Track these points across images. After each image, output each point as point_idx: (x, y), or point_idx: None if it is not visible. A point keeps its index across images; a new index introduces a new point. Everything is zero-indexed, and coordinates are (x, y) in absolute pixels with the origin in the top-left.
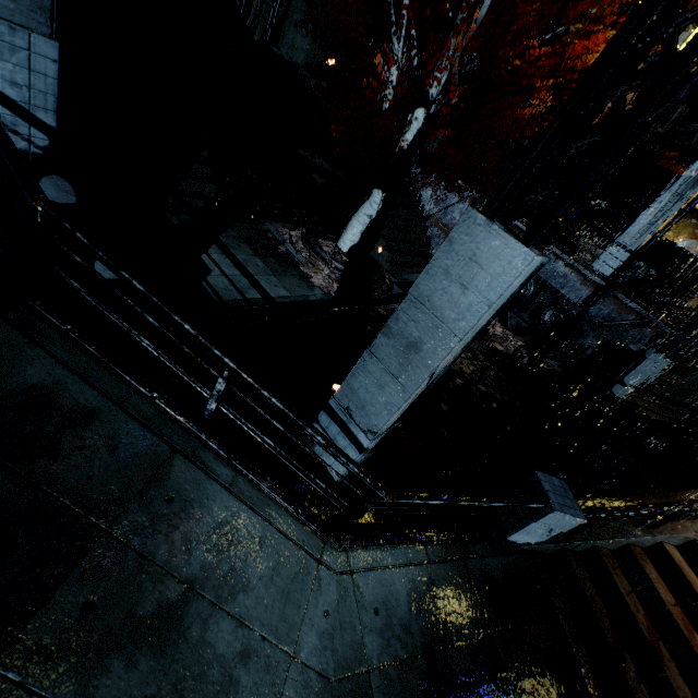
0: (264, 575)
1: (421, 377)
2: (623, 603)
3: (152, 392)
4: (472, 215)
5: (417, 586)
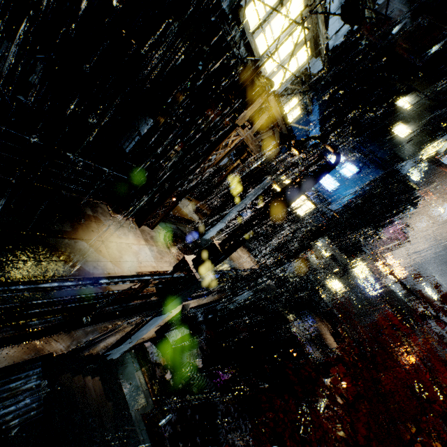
0: None
1: None
2: None
3: None
4: None
5: None
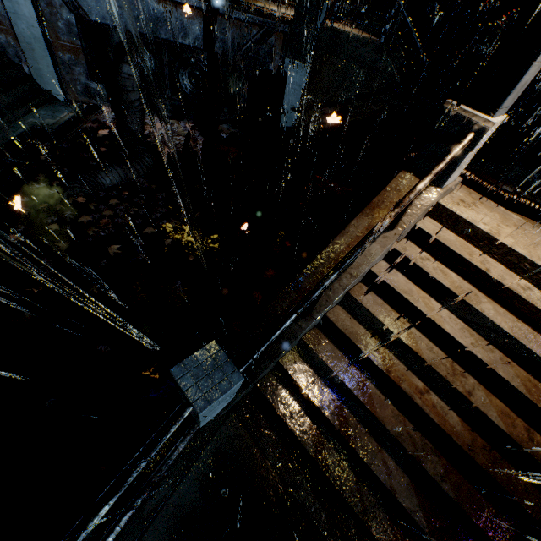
0: None
1: None
2: (313, 403)
3: None
4: None
5: None
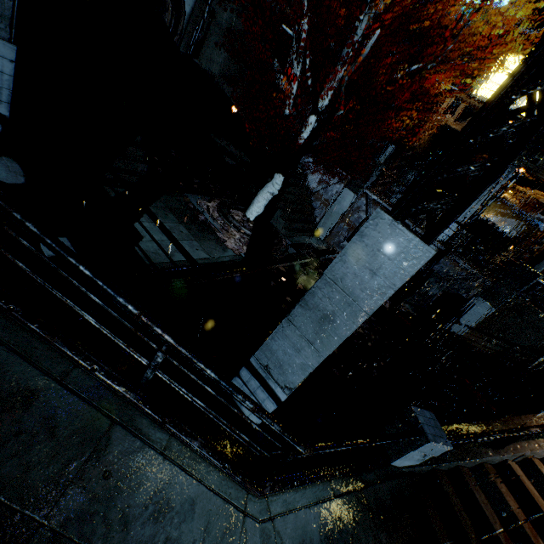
0: (196, 538)
1: (334, 345)
2: (483, 516)
3: (92, 364)
4: (380, 215)
5: (326, 522)
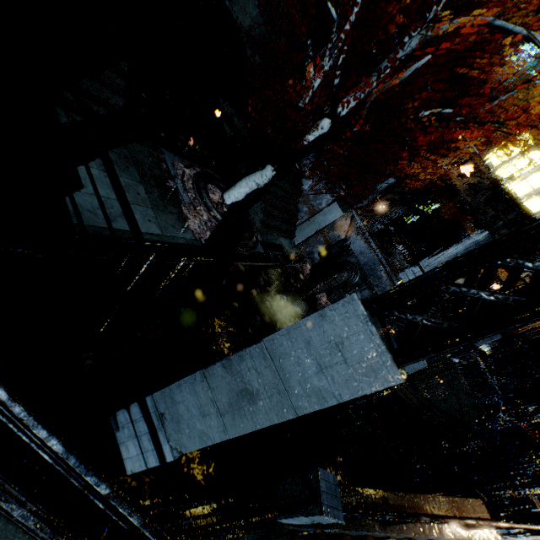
0: None
1: (246, 428)
2: None
3: None
4: (355, 303)
5: None
